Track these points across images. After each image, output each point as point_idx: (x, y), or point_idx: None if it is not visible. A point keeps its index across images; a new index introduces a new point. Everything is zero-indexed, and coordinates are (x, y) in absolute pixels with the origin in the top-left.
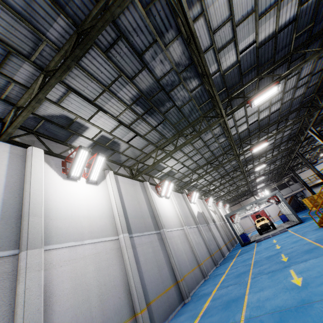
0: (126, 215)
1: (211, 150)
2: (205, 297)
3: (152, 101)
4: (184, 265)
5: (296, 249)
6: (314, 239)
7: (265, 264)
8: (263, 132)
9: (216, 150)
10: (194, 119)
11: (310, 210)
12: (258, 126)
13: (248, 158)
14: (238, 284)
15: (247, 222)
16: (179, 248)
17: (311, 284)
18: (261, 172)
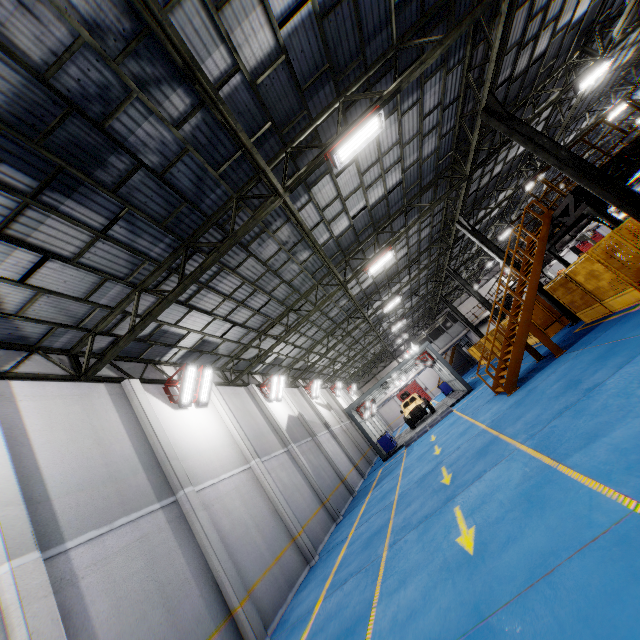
0: (43, 492)
1: (288, 281)
2: (298, 629)
3: (52, 148)
4: (254, 557)
5: (464, 449)
6: (490, 421)
7: (415, 499)
8: (383, 232)
9: (298, 279)
10: (216, 207)
11: (478, 367)
12: (371, 221)
13: (368, 289)
14: (365, 570)
15: (392, 410)
16: (238, 518)
17: (491, 546)
18: (399, 313)
